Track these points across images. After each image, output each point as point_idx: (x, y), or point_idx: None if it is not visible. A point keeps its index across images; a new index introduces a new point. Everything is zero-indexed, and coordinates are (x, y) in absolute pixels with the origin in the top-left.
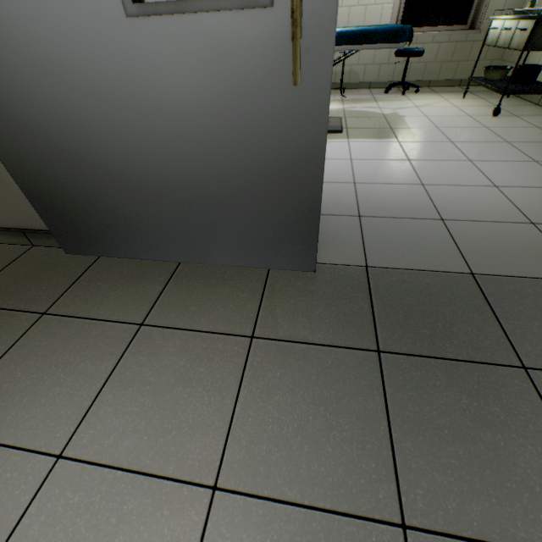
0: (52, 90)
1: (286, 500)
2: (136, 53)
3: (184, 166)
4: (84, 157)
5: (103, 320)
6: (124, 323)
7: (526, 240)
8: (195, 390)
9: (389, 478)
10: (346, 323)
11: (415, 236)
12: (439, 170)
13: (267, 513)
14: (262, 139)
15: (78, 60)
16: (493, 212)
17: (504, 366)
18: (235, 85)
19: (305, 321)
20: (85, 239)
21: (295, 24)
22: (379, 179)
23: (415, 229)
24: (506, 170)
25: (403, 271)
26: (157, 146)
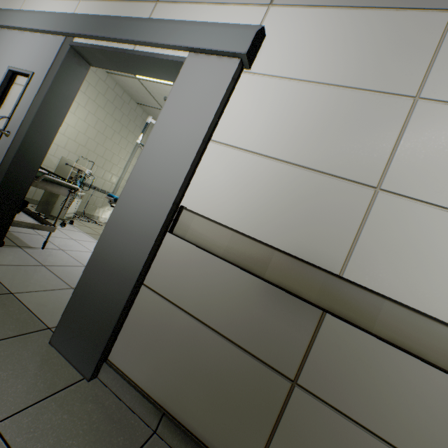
0: None
1: None
2: None
3: None
4: None
5: None
6: None
7: None
8: None
9: None
10: None
11: (40, 279)
12: None
13: None
14: None
15: None
16: None
17: None
18: None
19: None
20: None
21: None
22: None
23: (50, 280)
24: None
25: None
26: None
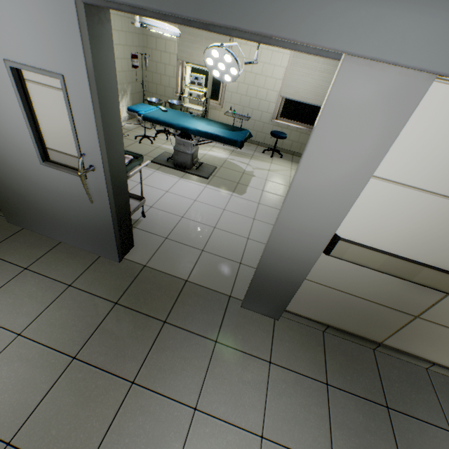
0: (12, 170)
1: (42, 343)
2: (44, 172)
3: (62, 208)
4: (22, 192)
5: (10, 262)
6: (18, 266)
7: (228, 270)
8: (32, 301)
9: (82, 344)
10: (113, 289)
11: (181, 256)
12: (232, 221)
13: (33, 345)
14: (90, 209)
15: (23, 166)
16: (230, 252)
17: (158, 319)
18: (78, 192)
19: (97, 284)
20: (18, 219)
21: (86, 191)
22: (197, 218)
23: (185, 252)
24: (264, 230)
25: (159, 272)
26: (51, 198)
